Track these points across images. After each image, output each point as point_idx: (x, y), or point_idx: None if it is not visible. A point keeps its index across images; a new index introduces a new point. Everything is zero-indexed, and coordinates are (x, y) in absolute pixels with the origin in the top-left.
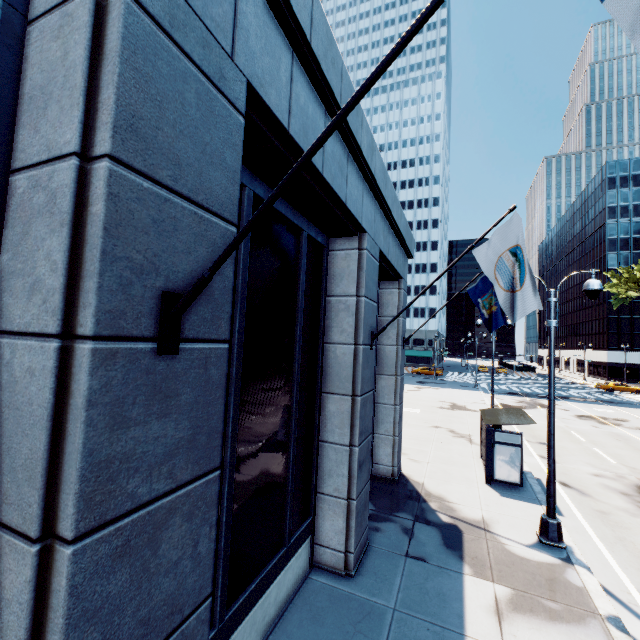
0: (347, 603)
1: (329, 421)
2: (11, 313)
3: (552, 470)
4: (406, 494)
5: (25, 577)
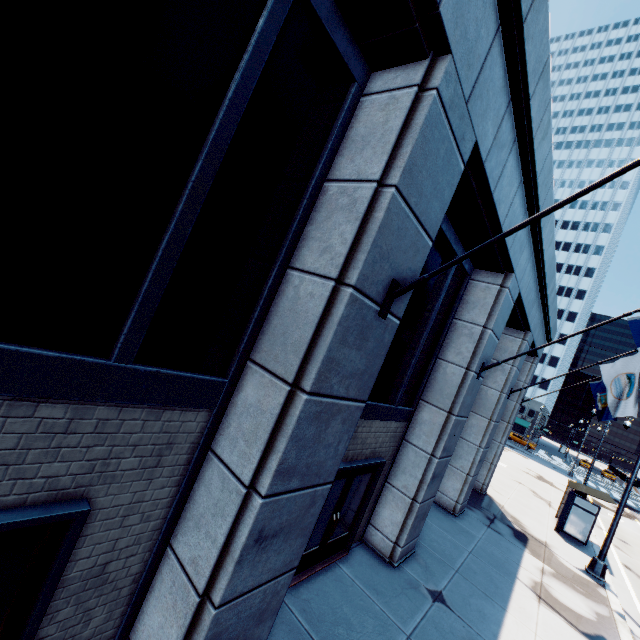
0: (454, 523)
1: (469, 428)
2: (447, 356)
3: (613, 529)
4: (490, 504)
5: (442, 419)
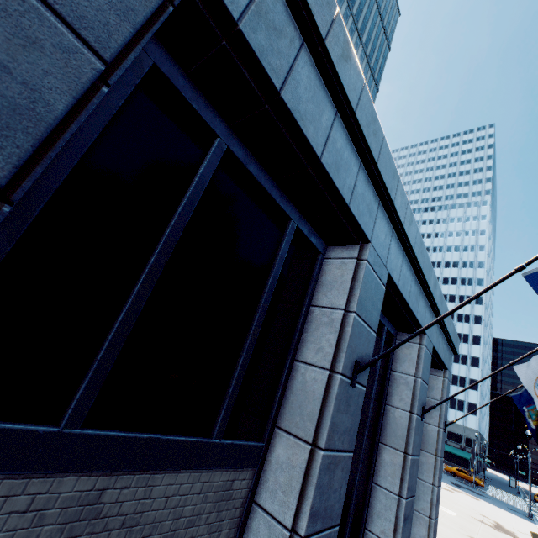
0: None
1: (383, 468)
2: (306, 355)
3: None
4: None
5: (304, 457)
